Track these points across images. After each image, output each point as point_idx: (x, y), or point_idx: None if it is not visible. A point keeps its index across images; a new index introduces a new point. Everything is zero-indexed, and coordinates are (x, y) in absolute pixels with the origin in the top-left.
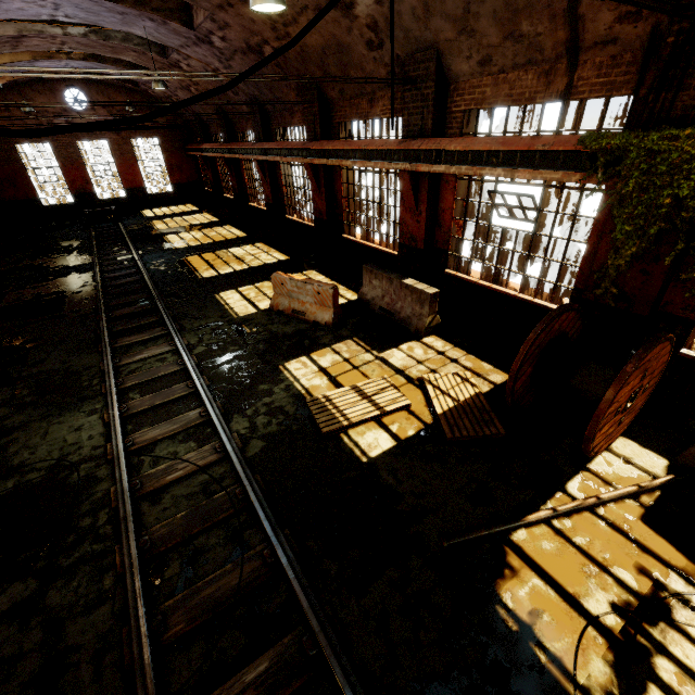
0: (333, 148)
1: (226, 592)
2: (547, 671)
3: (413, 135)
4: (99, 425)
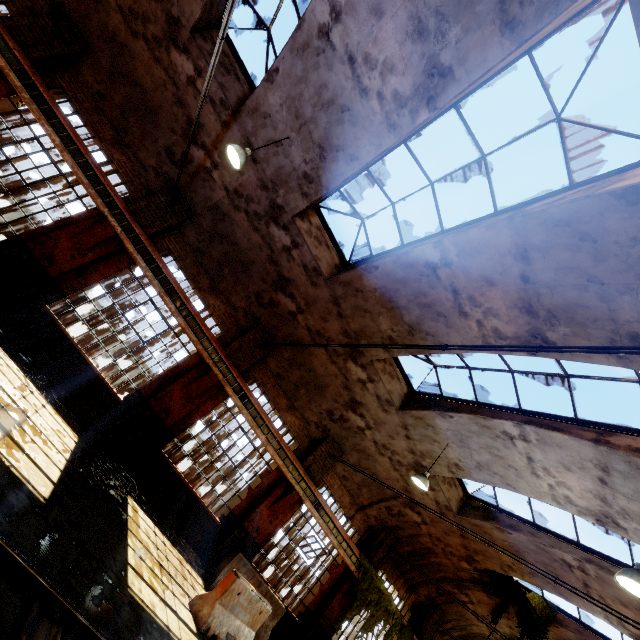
0: (259, 410)
1: None
2: None
3: (310, 474)
4: None
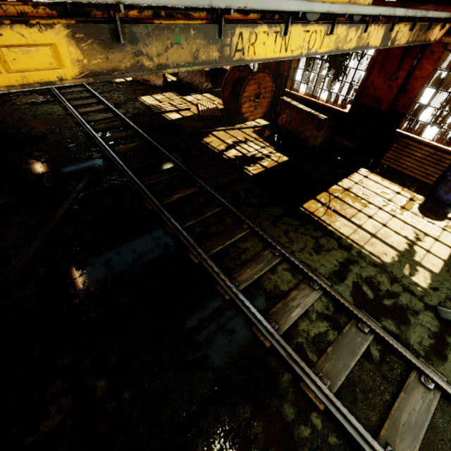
0: None
1: (122, 136)
2: (210, 147)
3: None
4: (60, 108)
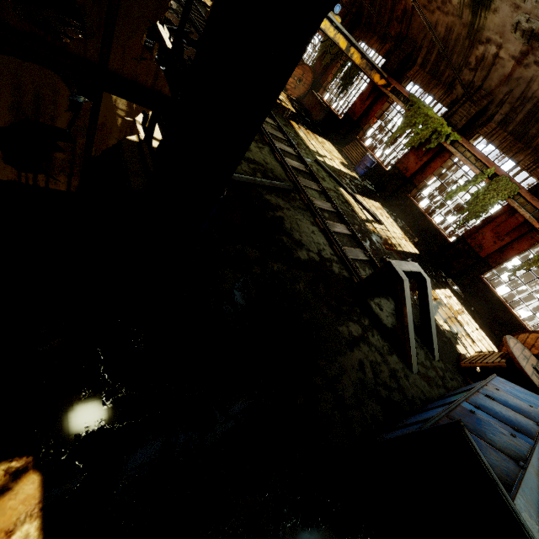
0: None
1: None
2: None
3: None
4: None
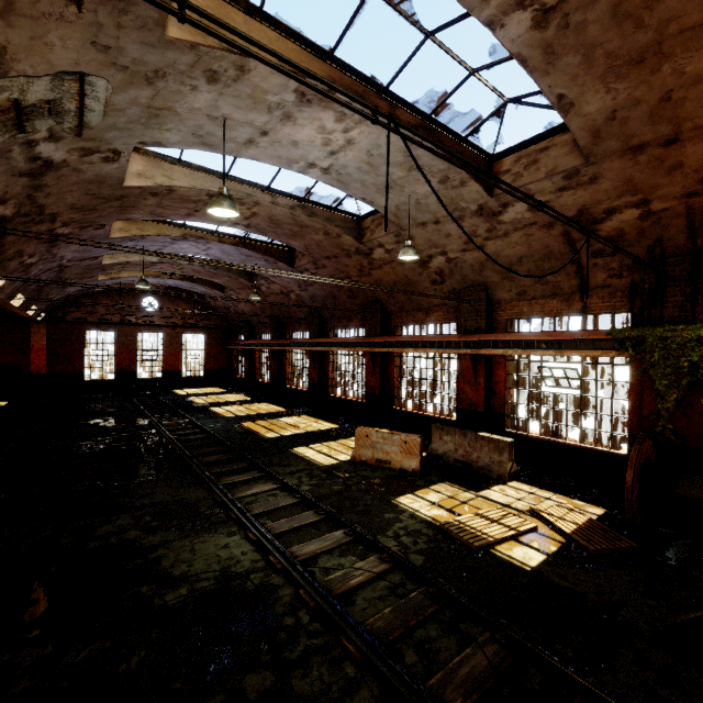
0: (396, 340)
1: (482, 670)
2: None
3: (470, 332)
4: (245, 543)
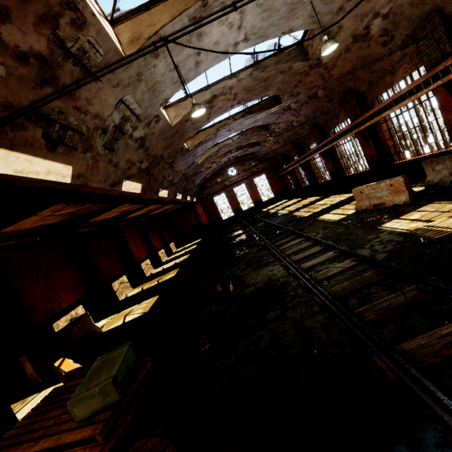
0: (372, 112)
1: (398, 303)
2: None
3: (435, 64)
4: (280, 267)
